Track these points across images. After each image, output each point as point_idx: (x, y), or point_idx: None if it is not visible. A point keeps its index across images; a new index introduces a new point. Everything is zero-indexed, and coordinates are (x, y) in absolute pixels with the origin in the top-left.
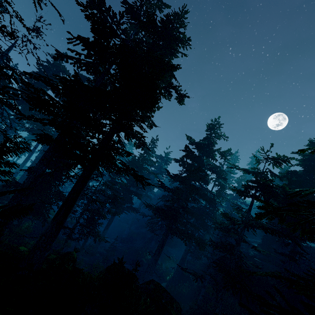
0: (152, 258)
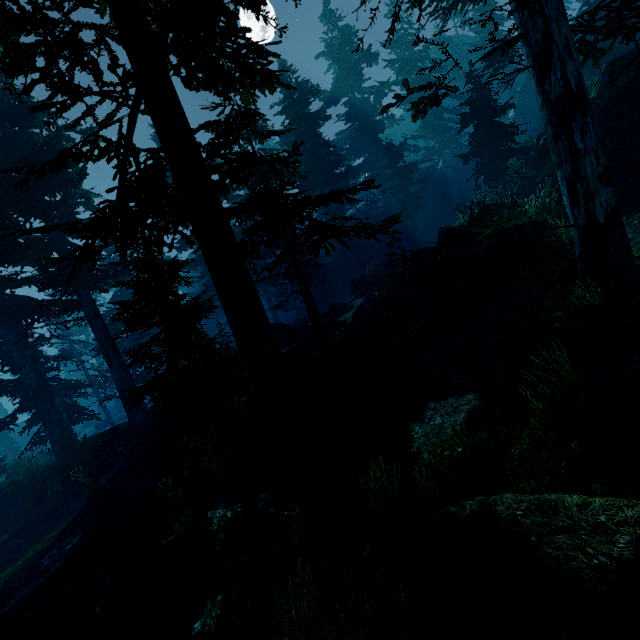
0: None
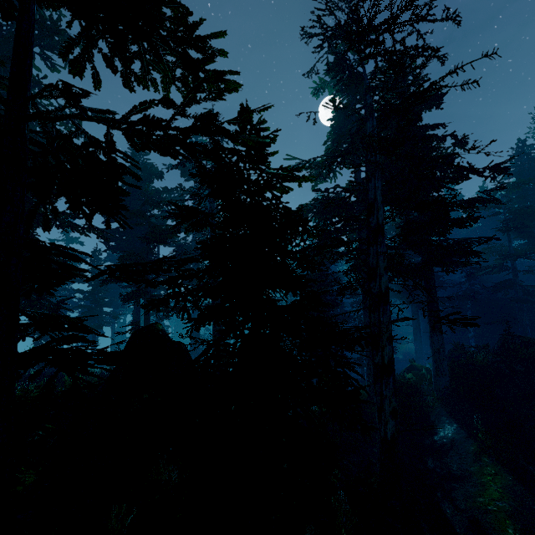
0: (415, 343)
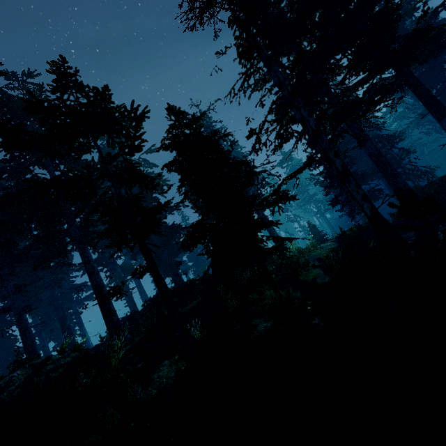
0: None
